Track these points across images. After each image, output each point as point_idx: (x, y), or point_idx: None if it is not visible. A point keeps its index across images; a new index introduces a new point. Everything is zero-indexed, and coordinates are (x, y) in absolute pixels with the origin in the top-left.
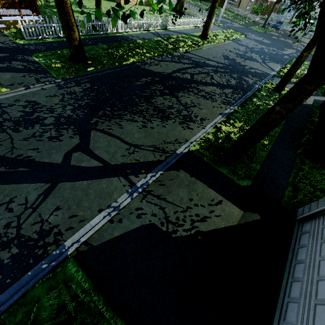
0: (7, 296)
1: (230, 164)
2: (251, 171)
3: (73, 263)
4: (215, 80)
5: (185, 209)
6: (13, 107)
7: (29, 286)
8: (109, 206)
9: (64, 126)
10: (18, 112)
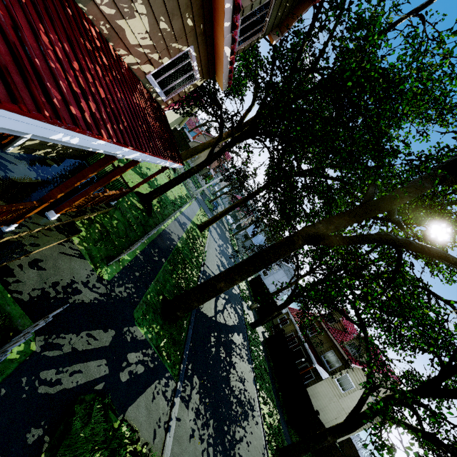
0: None
1: None
2: None
3: None
4: (232, 320)
5: None
6: None
7: None
8: None
9: None
10: None
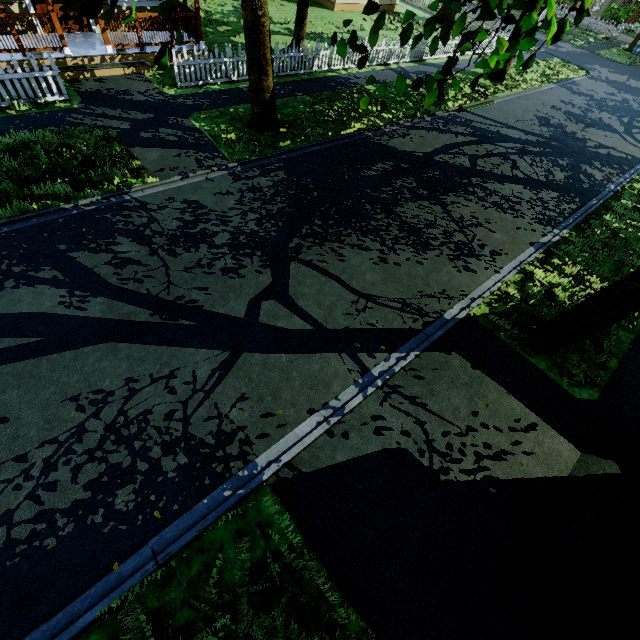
0: (176, 532)
1: (554, 351)
2: (599, 372)
3: (272, 497)
4: (520, 172)
5: (464, 431)
6: (165, 212)
7: (207, 522)
8: (326, 406)
9: (245, 251)
10: (172, 220)
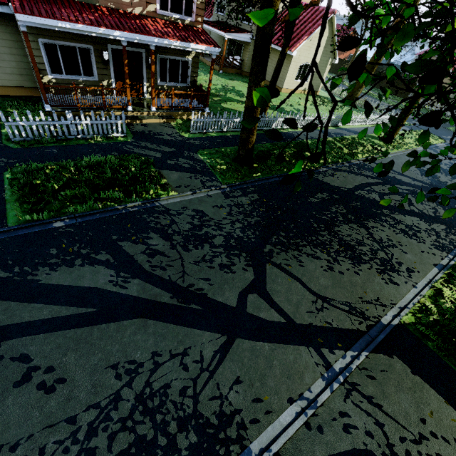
0: None
1: None
2: None
3: None
4: (415, 208)
5: (417, 438)
6: (181, 217)
7: None
8: (302, 397)
9: (235, 251)
10: (186, 223)
